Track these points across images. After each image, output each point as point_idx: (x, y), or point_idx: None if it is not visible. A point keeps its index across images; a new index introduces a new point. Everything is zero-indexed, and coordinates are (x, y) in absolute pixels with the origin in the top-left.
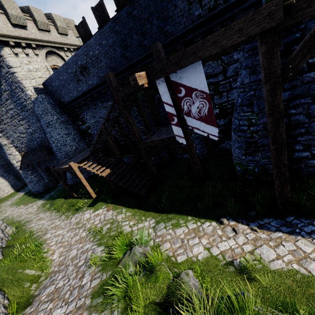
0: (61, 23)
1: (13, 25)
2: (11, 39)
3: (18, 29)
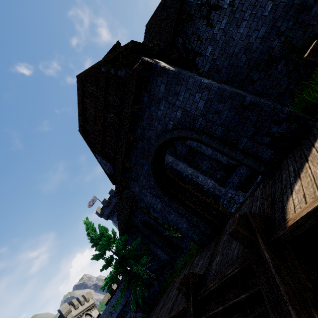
0: (87, 296)
1: (75, 309)
2: (76, 316)
3: (77, 310)
